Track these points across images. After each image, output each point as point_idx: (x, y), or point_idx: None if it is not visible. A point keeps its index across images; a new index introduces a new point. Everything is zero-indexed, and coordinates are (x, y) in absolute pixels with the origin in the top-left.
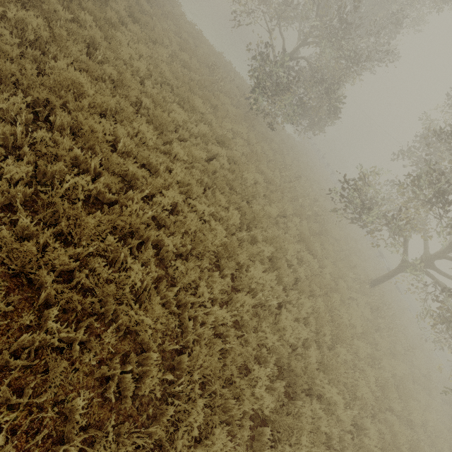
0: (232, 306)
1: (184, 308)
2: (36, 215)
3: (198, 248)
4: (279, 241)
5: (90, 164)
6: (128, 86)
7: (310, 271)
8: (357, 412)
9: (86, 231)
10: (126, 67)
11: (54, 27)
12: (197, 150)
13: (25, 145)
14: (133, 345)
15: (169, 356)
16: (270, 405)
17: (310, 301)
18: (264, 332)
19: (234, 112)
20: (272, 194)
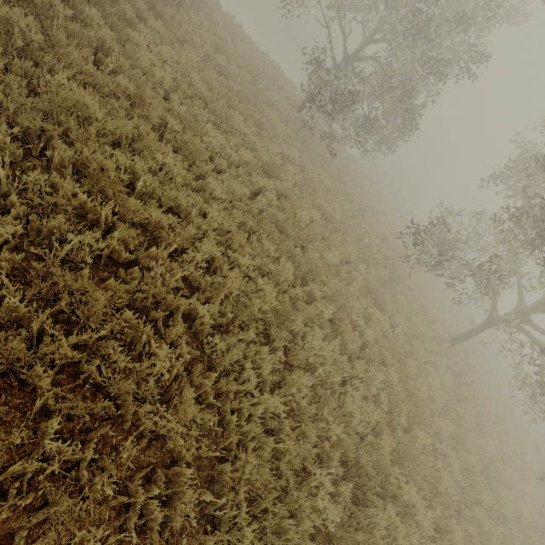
0: (285, 389)
1: (225, 398)
2: (29, 288)
3: (242, 317)
4: (342, 298)
5: (101, 213)
6: (148, 103)
7: (379, 331)
8: (440, 513)
9: (95, 309)
10: (146, 77)
11: (49, 29)
12: (238, 185)
13: (13, 192)
14: (160, 455)
15: (206, 464)
16: (336, 520)
17: (381, 374)
18: (326, 421)
19: (284, 130)
20: (333, 236)
